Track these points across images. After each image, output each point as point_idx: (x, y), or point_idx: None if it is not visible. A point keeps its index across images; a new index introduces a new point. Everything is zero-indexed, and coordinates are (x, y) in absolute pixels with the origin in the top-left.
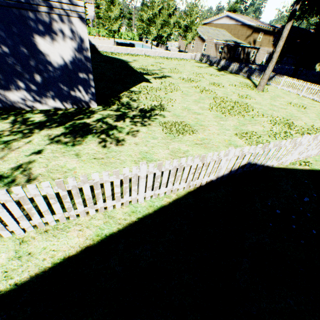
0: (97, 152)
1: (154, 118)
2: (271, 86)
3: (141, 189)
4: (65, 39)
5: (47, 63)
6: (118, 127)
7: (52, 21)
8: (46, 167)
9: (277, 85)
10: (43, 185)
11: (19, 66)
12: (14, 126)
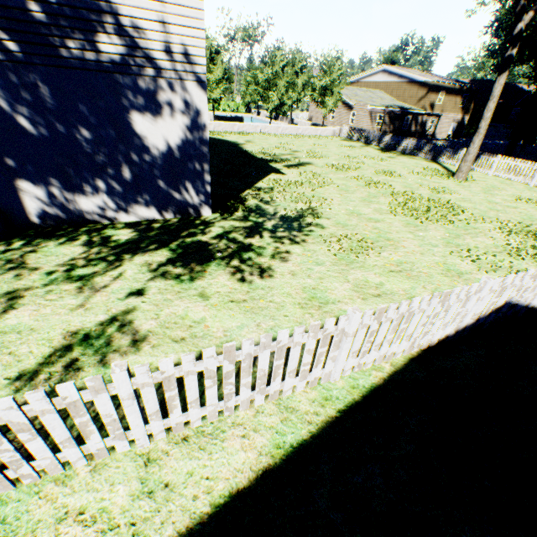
0: (233, 290)
1: (308, 230)
2: (476, 172)
3: (341, 355)
4: (174, 114)
5: (143, 150)
6: (255, 247)
7: (158, 88)
8: (157, 318)
9: (486, 170)
10: (204, 354)
11: (102, 156)
12: (90, 250)
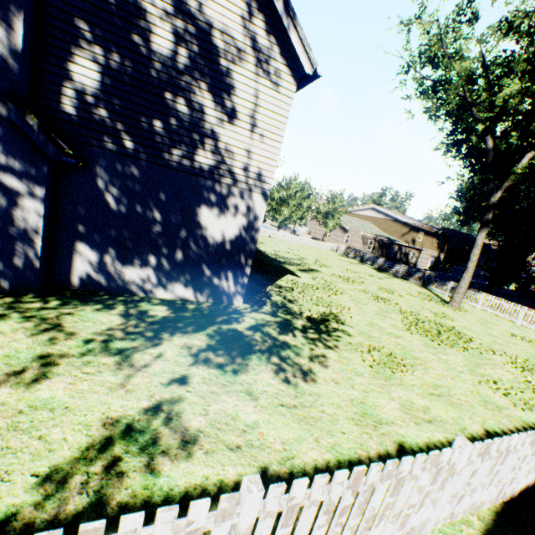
0: (280, 390)
1: (336, 334)
2: (465, 303)
3: (441, 498)
4: (236, 214)
5: (201, 237)
6: (291, 345)
7: (229, 193)
8: (205, 414)
9: (473, 303)
10: (336, 477)
11: (163, 236)
12: (127, 321)
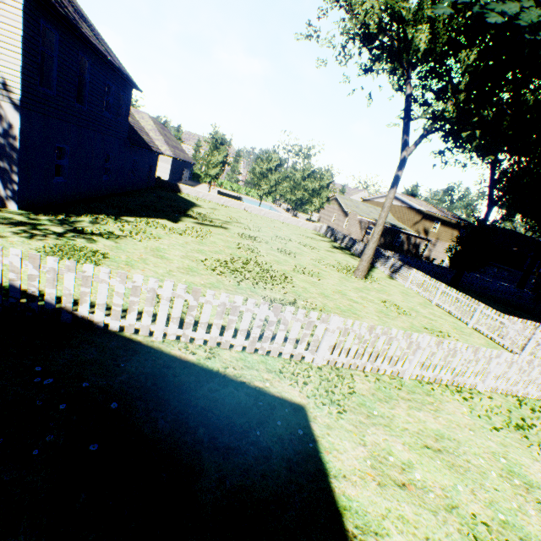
0: None
1: (73, 239)
2: (397, 282)
3: None
4: None
5: None
6: None
7: None
8: None
9: (404, 280)
10: None
11: None
12: None
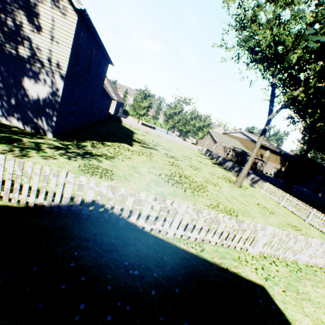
0: None
1: (89, 159)
2: (256, 189)
3: None
4: (45, 85)
5: (25, 95)
6: (43, 151)
7: (41, 73)
8: None
9: (261, 189)
10: None
11: (4, 90)
12: None
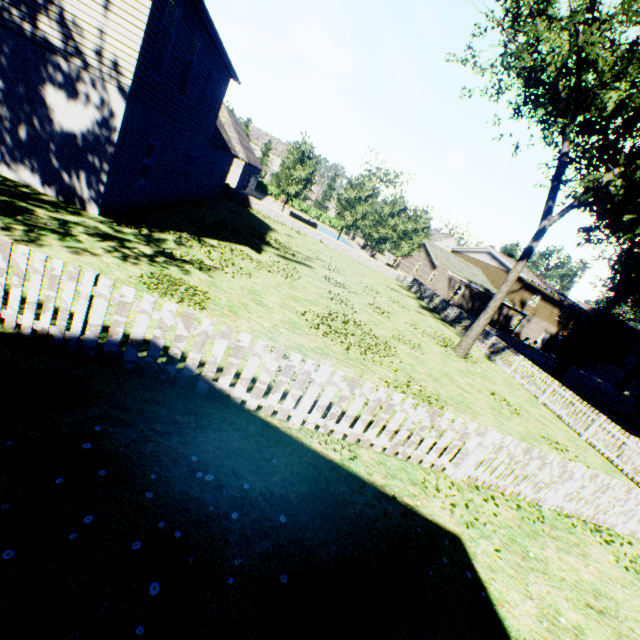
0: None
1: (166, 266)
2: (497, 365)
3: None
4: (89, 105)
5: (48, 121)
6: (73, 238)
7: (81, 78)
8: None
9: (506, 366)
10: None
11: (6, 107)
12: None
